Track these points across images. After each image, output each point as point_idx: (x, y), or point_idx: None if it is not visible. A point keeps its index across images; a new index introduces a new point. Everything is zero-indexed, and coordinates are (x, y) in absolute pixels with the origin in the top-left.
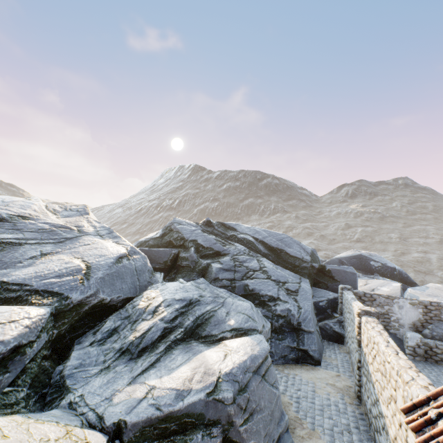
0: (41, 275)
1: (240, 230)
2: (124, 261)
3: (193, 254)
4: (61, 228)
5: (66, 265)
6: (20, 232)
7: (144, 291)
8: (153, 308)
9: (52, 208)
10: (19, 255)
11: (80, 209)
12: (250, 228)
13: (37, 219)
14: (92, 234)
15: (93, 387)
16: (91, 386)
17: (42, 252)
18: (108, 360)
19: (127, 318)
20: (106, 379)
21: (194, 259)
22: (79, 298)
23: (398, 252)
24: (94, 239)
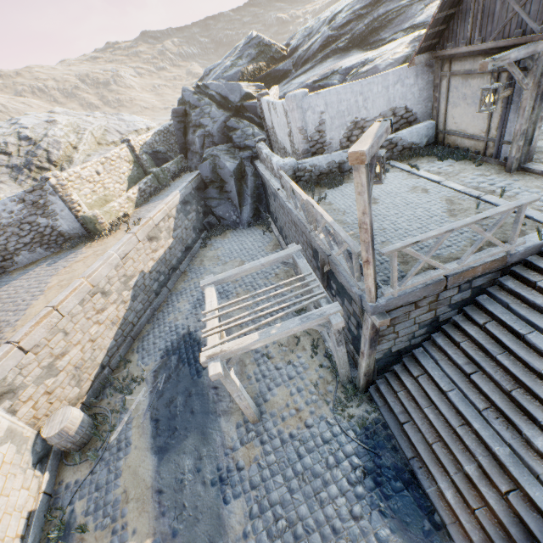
0: (430, 16)
1: None
2: None
3: None
4: None
5: None
6: None
7: None
8: None
9: None
10: (414, 12)
11: None
12: None
13: None
14: None
15: None
16: None
17: (424, 5)
18: None
19: None
20: None
21: None
22: None
23: None
24: None
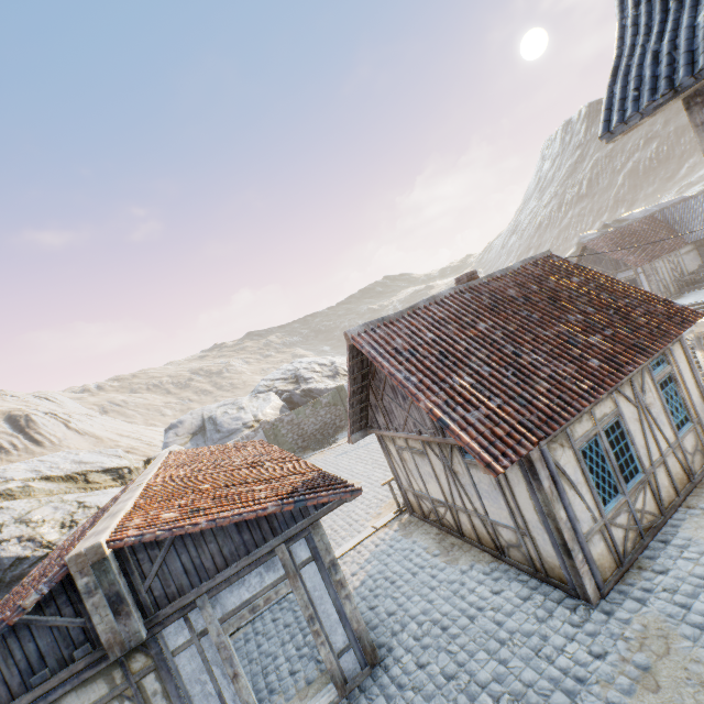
0: None
1: (631, 218)
2: None
3: None
4: None
5: None
6: None
7: None
8: None
9: None
10: None
11: None
12: (640, 212)
13: None
14: None
15: None
16: None
17: None
18: None
19: None
20: None
21: None
22: None
23: None
24: None
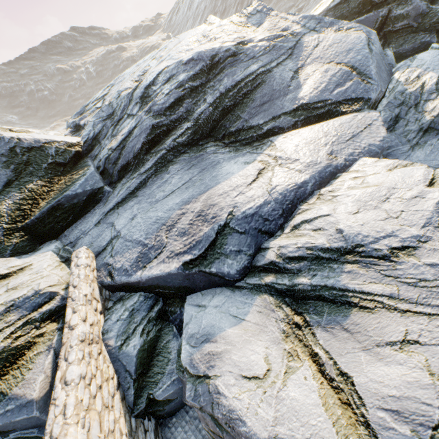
0: (323, 90)
1: None
2: (371, 47)
3: (419, 3)
4: (276, 39)
5: (328, 74)
6: (257, 60)
7: (391, 75)
8: (432, 87)
9: (237, 22)
10: (280, 81)
11: (258, 8)
12: None
13: (251, 41)
14: (305, 32)
15: (419, 157)
16: (415, 157)
17: (291, 71)
18: (411, 139)
19: (402, 104)
20: (426, 151)
21: (419, 12)
22: (374, 98)
23: None
24: (315, 37)
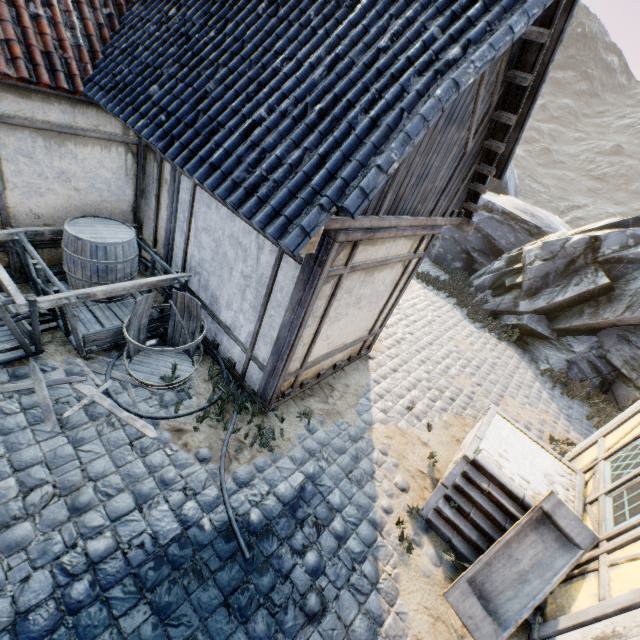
0: None
1: None
2: None
3: None
4: None
5: None
6: None
7: None
8: None
9: None
10: None
11: None
12: None
13: None
14: None
15: None
16: None
17: None
18: None
19: None
20: None
21: None
22: None
23: (636, 213)
24: None
